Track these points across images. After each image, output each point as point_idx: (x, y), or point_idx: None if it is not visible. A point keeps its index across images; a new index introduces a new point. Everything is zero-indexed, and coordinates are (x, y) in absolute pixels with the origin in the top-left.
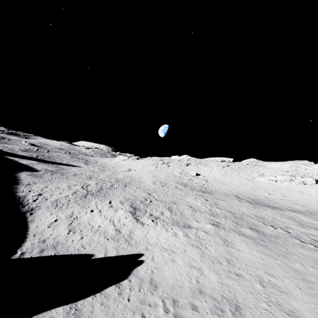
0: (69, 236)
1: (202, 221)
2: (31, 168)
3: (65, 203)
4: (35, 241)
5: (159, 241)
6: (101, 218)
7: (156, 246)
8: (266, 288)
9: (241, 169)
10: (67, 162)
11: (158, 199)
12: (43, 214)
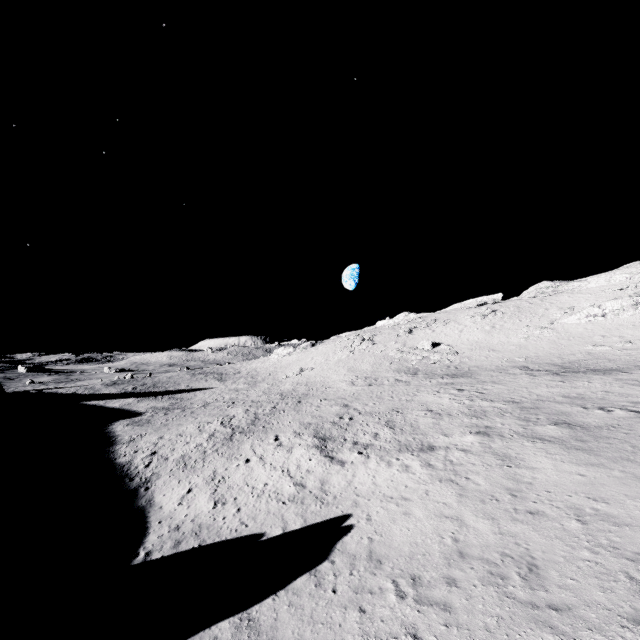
0: (216, 511)
1: (456, 432)
2: (128, 413)
3: (199, 459)
4: (163, 531)
5: (376, 486)
6: (265, 470)
7: (373, 496)
8: (589, 525)
9: (522, 311)
10: (188, 386)
11: (365, 411)
12: (167, 484)
